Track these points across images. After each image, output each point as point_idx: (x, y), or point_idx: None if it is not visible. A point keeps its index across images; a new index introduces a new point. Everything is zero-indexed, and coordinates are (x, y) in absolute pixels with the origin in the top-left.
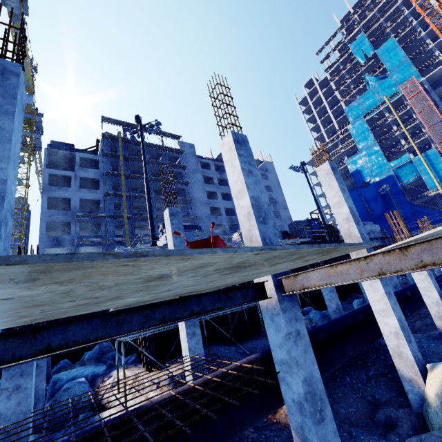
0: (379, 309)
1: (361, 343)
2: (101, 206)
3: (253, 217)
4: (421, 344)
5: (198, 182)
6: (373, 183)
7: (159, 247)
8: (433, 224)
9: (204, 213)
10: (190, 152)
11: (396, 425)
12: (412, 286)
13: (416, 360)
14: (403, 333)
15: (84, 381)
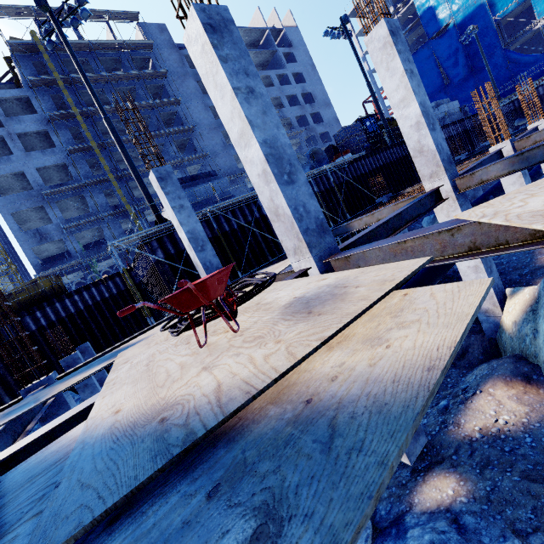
0: None
1: (433, 280)
2: (72, 171)
3: (273, 179)
4: (501, 260)
5: (194, 95)
6: (453, 27)
7: (166, 224)
8: (533, 78)
9: (216, 143)
10: (164, 41)
11: (467, 352)
12: (497, 187)
13: (496, 290)
14: (484, 265)
15: None
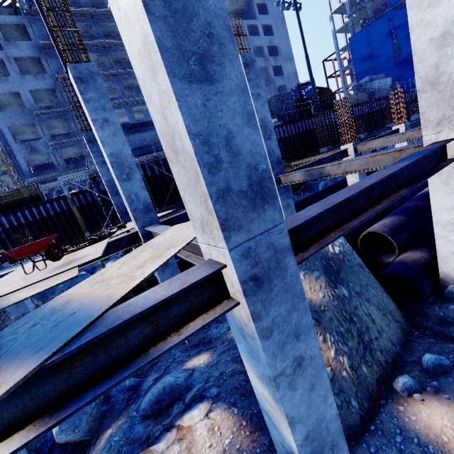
0: None
1: None
2: (58, 96)
3: (115, 177)
4: None
5: None
6: None
7: None
8: None
9: None
10: None
11: None
12: None
13: None
14: None
15: (84, 274)
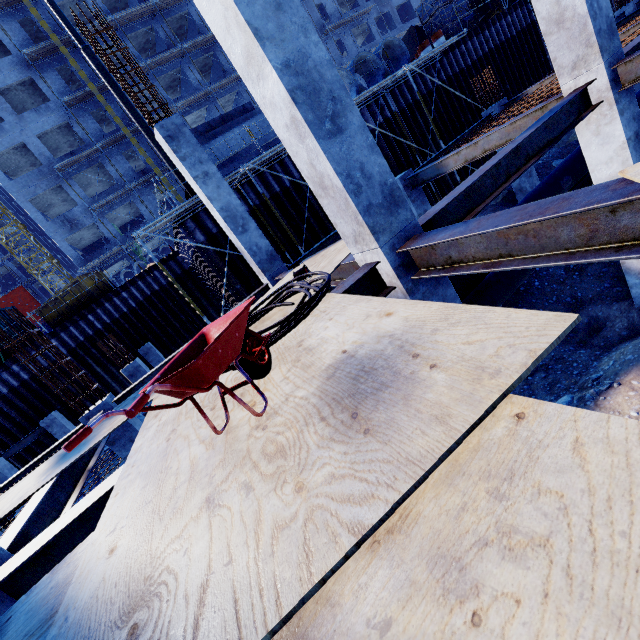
0: (607, 176)
1: None
2: (78, 132)
3: (307, 131)
4: None
5: None
6: None
7: (197, 196)
8: None
9: None
10: None
11: (604, 327)
12: None
13: None
14: None
15: None
